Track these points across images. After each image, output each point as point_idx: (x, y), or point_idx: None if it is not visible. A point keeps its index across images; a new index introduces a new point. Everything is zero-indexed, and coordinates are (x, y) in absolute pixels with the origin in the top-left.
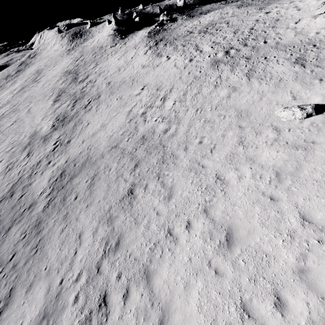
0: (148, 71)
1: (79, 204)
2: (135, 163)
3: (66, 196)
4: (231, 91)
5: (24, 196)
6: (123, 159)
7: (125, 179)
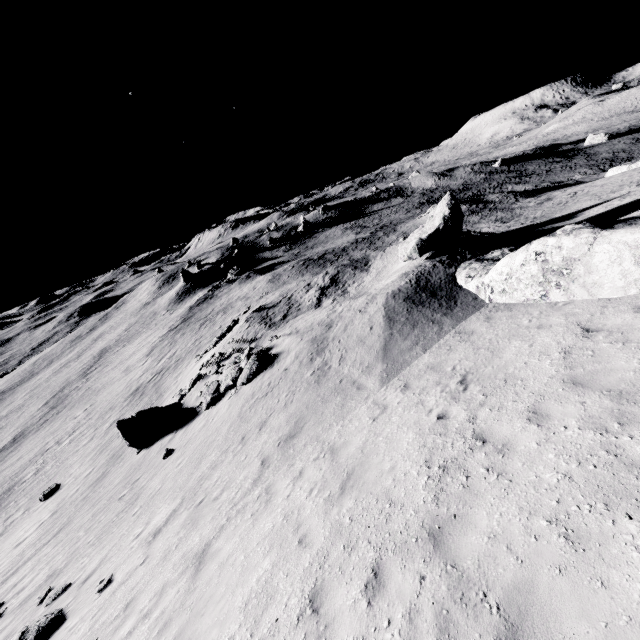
0: (117, 380)
1: None
2: None
3: None
4: (87, 442)
5: None
6: None
7: None
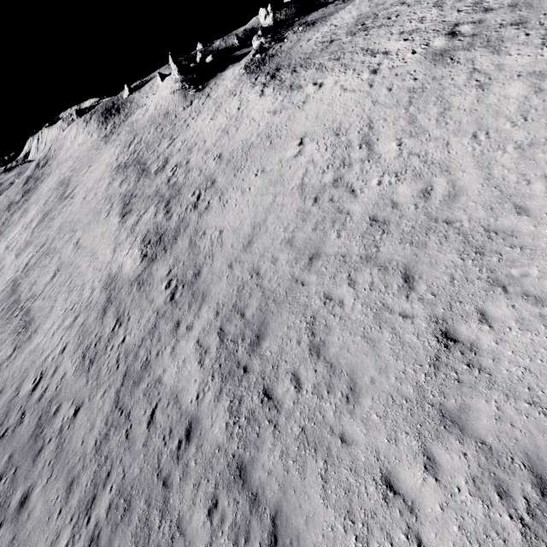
0: (291, 116)
1: (321, 398)
2: (400, 273)
3: (270, 387)
4: (535, 80)
5: (158, 412)
6: (358, 274)
7: (401, 312)
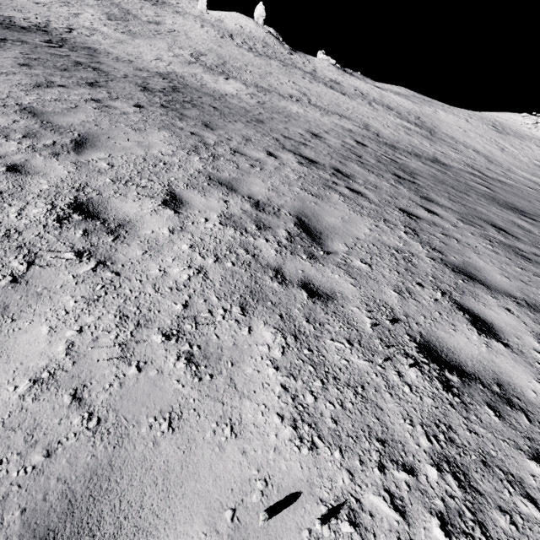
0: (434, 114)
1: None
2: None
3: None
4: None
5: None
6: None
7: None
